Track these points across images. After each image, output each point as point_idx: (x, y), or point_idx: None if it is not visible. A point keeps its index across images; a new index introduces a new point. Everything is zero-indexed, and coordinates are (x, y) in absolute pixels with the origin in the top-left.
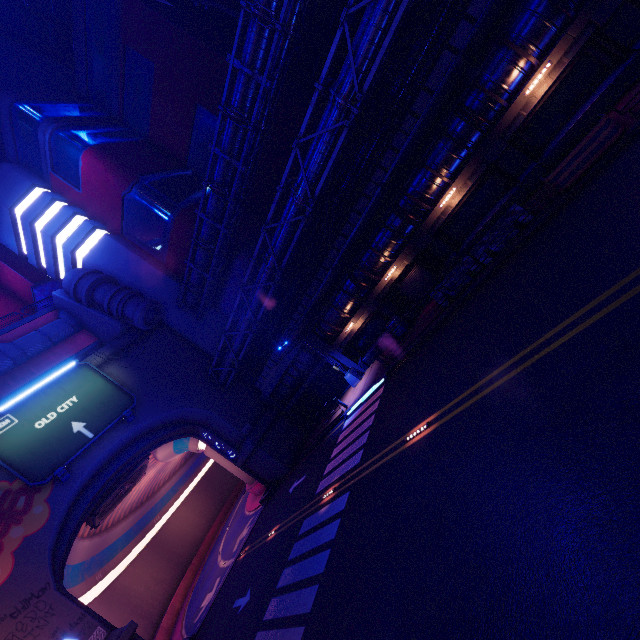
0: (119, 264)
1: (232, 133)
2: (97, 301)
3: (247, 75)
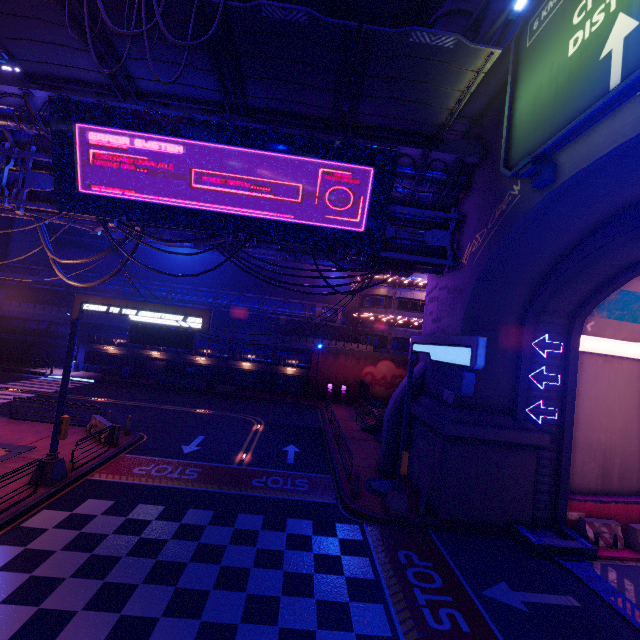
0: None
1: None
2: None
3: None
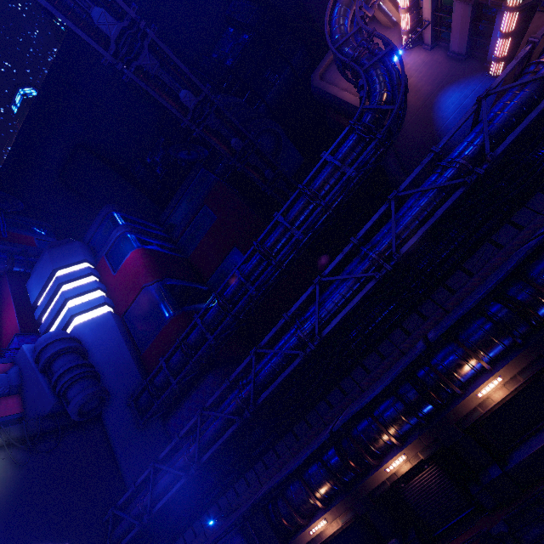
0: (102, 340)
1: (256, 263)
2: (53, 368)
3: (285, 228)
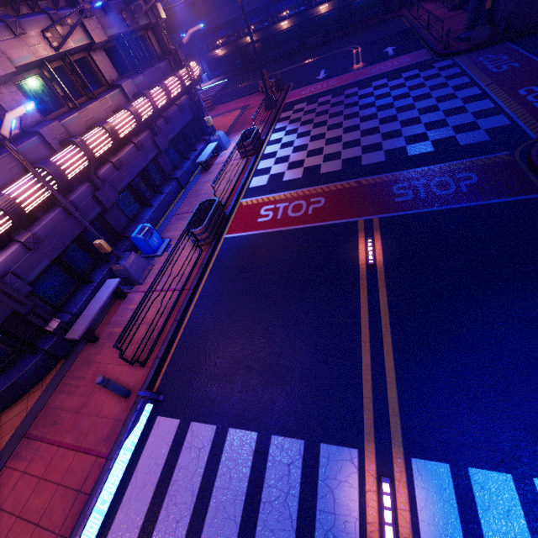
0: None
1: None
2: None
3: None
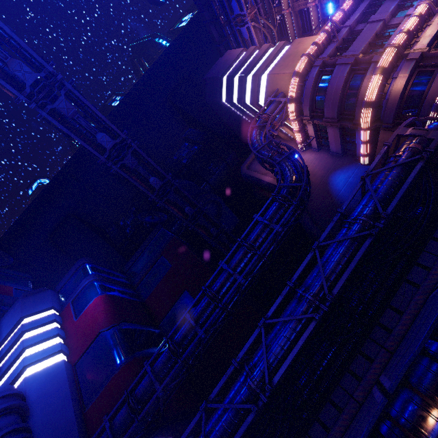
0: (48, 394)
1: (204, 306)
2: None
3: (229, 273)
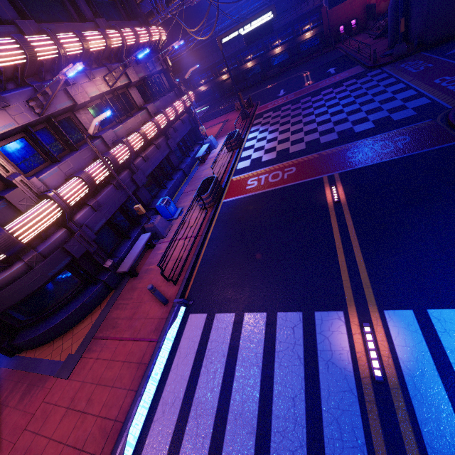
0: None
1: None
2: None
3: None
